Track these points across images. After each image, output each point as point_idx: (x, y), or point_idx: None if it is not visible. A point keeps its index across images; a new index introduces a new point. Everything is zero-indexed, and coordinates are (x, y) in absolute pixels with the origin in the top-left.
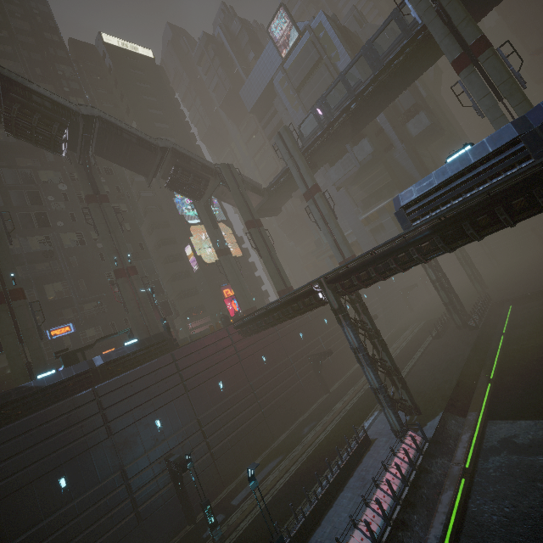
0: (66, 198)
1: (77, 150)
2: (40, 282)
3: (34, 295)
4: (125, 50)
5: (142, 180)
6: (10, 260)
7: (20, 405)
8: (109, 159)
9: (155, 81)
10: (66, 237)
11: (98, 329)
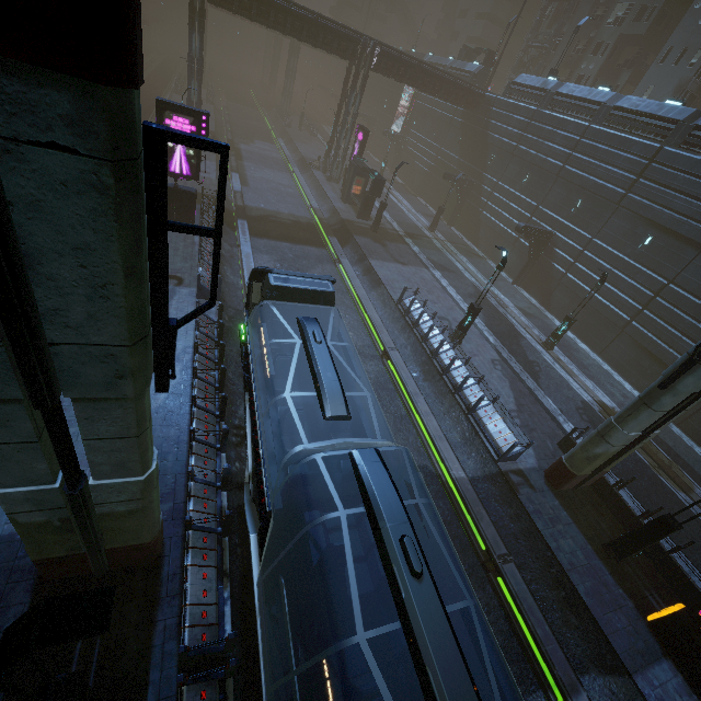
0: None
1: None
2: None
3: None
4: None
5: None
6: None
7: None
8: None
9: None
10: None
11: None
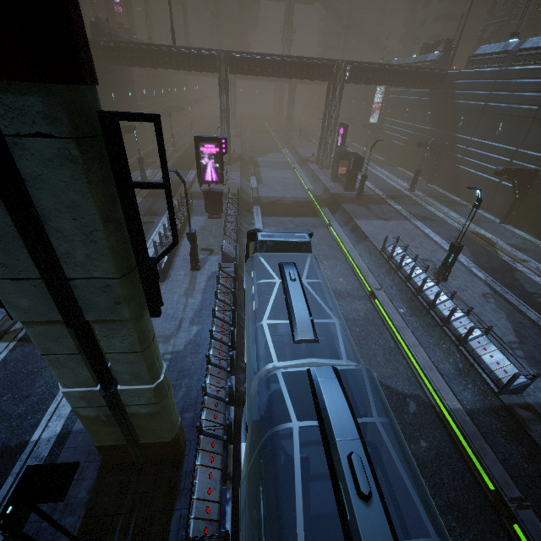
0: None
1: None
2: None
3: None
4: None
5: None
6: None
7: None
8: None
9: None
10: None
11: None
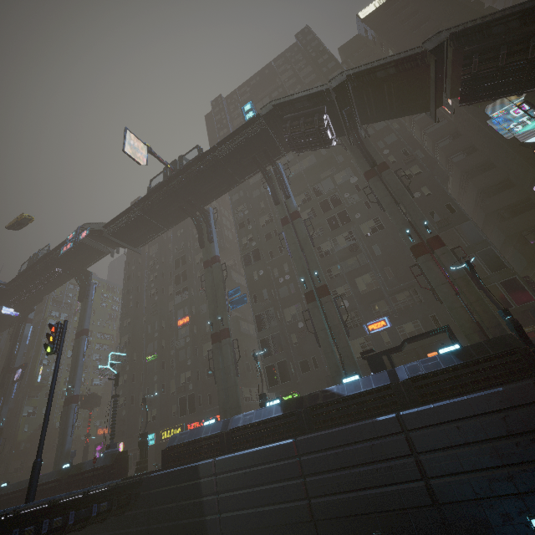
0: (358, 189)
1: (344, 132)
2: (351, 276)
3: (349, 290)
4: (382, 6)
5: (435, 128)
6: (314, 260)
7: (326, 411)
8: (377, 120)
9: (424, 1)
10: (365, 227)
11: (416, 324)
